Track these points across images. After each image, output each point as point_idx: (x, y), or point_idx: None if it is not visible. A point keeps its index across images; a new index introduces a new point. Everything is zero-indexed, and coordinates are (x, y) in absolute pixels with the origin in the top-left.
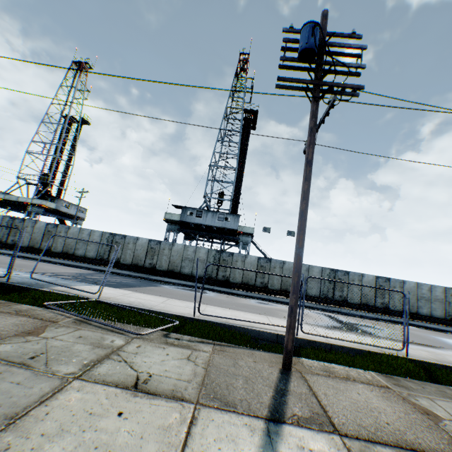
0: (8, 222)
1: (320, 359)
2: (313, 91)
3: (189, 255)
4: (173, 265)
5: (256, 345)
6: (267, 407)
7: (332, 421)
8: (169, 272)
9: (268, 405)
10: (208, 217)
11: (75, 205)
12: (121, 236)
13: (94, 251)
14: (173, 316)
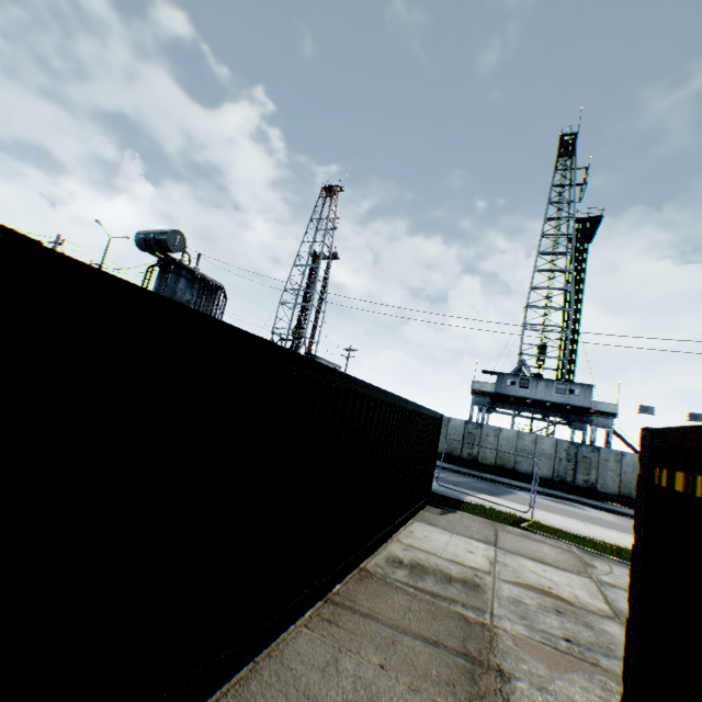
0: None
1: None
2: None
3: (526, 446)
4: (502, 458)
5: None
6: None
7: None
8: (498, 468)
9: None
10: (539, 388)
11: (331, 364)
12: None
13: None
14: None
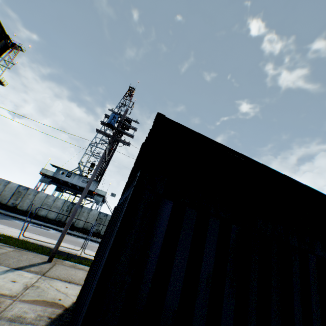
0: None
1: (77, 263)
2: (110, 139)
3: (49, 202)
4: (33, 207)
5: (48, 254)
6: (18, 266)
7: (45, 273)
8: (28, 212)
9: (19, 266)
10: (75, 178)
11: None
12: None
13: None
14: (3, 234)
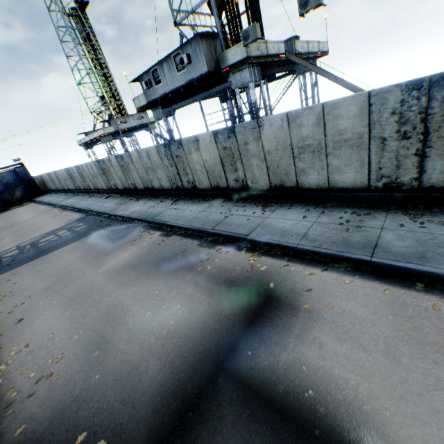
0: (68, 174)
1: None
2: None
3: (147, 163)
4: (144, 180)
5: None
6: None
7: None
8: (147, 190)
9: None
10: (166, 75)
11: (131, 116)
12: (102, 161)
13: (103, 182)
14: None
